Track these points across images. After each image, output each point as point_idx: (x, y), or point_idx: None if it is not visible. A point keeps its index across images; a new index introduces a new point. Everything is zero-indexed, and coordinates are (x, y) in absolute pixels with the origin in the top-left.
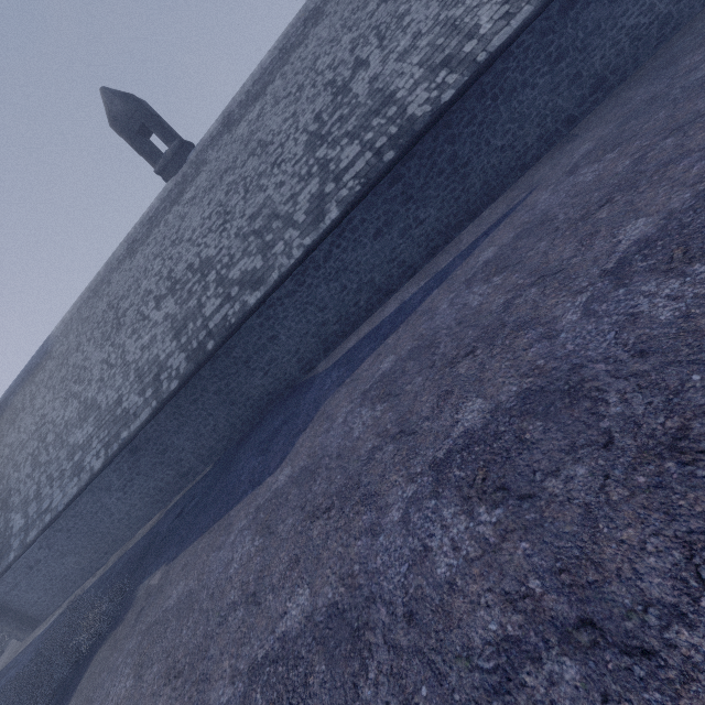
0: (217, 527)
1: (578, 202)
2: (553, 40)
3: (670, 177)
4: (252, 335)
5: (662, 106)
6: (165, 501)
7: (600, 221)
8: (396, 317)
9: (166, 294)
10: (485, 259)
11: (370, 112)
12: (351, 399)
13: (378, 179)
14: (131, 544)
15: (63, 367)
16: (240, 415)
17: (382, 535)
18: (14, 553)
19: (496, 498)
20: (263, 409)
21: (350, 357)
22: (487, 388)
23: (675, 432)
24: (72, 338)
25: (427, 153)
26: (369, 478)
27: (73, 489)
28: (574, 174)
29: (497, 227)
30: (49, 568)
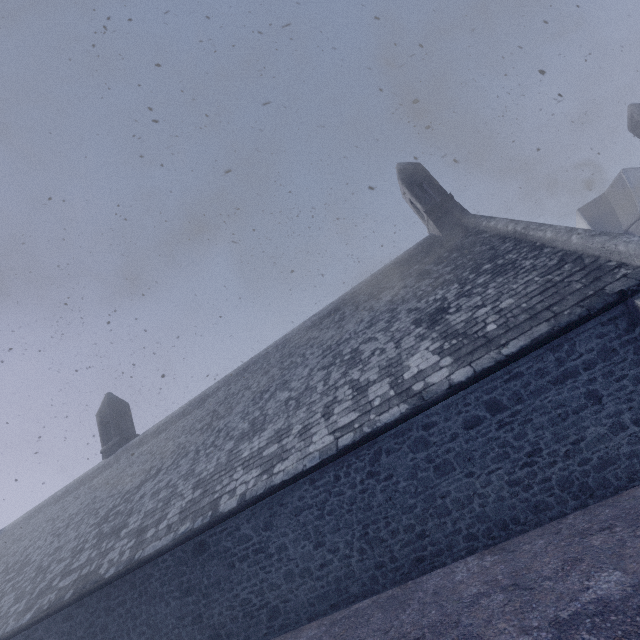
0: None
1: None
2: (186, 571)
3: None
4: None
5: None
6: None
7: None
8: None
9: (7, 569)
10: None
11: (114, 529)
12: None
13: (54, 610)
14: None
15: None
16: None
17: None
18: None
19: None
20: None
21: None
22: None
23: None
24: None
25: (92, 609)
26: None
27: None
28: None
29: None
30: None
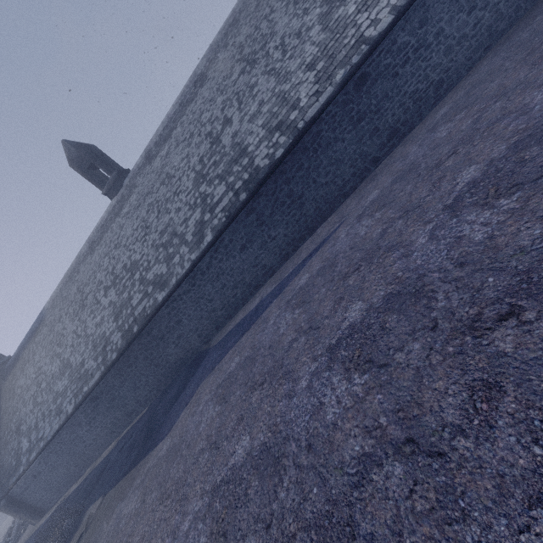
0: (129, 476)
1: (350, 256)
2: (353, 107)
3: (384, 266)
4: (164, 320)
5: (413, 177)
6: (119, 432)
7: (348, 288)
8: (253, 315)
9: (111, 286)
10: (301, 284)
11: (232, 161)
12: (211, 389)
13: (236, 213)
14: (97, 463)
15: (51, 332)
16: (163, 374)
17: (176, 541)
18: (23, 467)
19: (220, 542)
20: (178, 369)
21: (225, 342)
22: (254, 427)
23: (290, 537)
24: (56, 311)
25: (271, 192)
26: (190, 479)
27: (56, 425)
28: (360, 222)
29: (317, 252)
30: (47, 477)
